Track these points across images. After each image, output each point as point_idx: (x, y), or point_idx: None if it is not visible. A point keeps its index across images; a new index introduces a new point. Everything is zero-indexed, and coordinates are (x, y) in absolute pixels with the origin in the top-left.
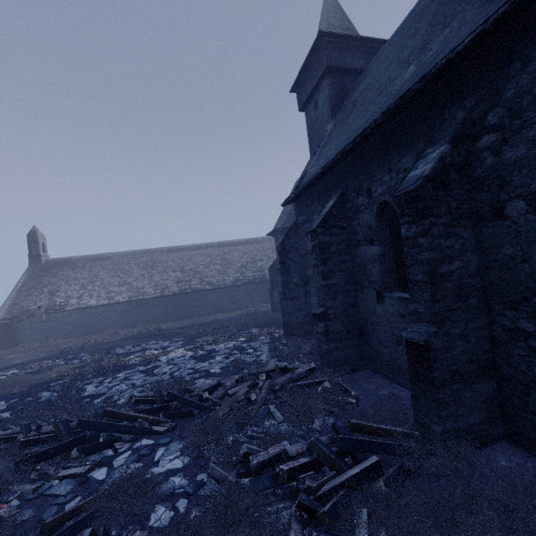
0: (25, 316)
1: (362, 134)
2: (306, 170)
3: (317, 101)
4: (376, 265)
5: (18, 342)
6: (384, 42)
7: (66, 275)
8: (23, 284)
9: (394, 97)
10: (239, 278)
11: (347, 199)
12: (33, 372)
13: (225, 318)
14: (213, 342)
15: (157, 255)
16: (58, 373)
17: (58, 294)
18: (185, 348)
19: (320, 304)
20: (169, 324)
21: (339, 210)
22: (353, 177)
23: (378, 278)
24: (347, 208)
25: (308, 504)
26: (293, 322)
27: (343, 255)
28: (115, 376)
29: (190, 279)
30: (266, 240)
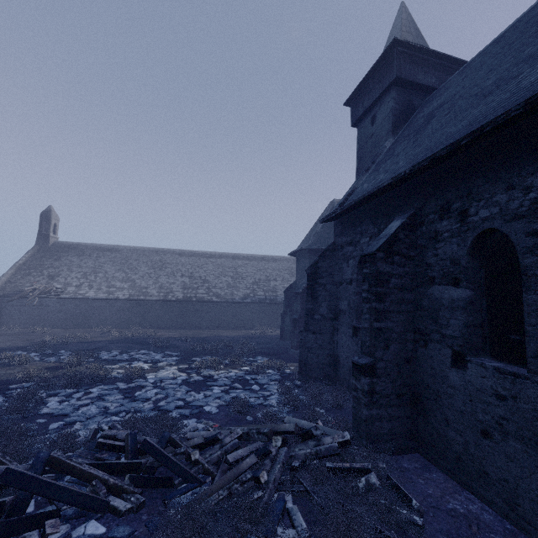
0: (17, 296)
1: (474, 133)
2: (356, 186)
3: (376, 116)
4: (459, 315)
5: (4, 322)
6: (462, 63)
7: (71, 260)
8: (25, 262)
9: (530, 89)
10: (249, 295)
11: (421, 222)
12: (1, 363)
13: (228, 337)
14: (213, 366)
15: (168, 255)
16: (23, 373)
17: (57, 279)
18: (178, 367)
19: (365, 351)
20: (166, 332)
21: (407, 234)
22: (437, 194)
23: (459, 333)
24: (418, 232)
25: None
26: (312, 361)
27: (405, 293)
28: (88, 390)
29: (197, 287)
30: (283, 260)
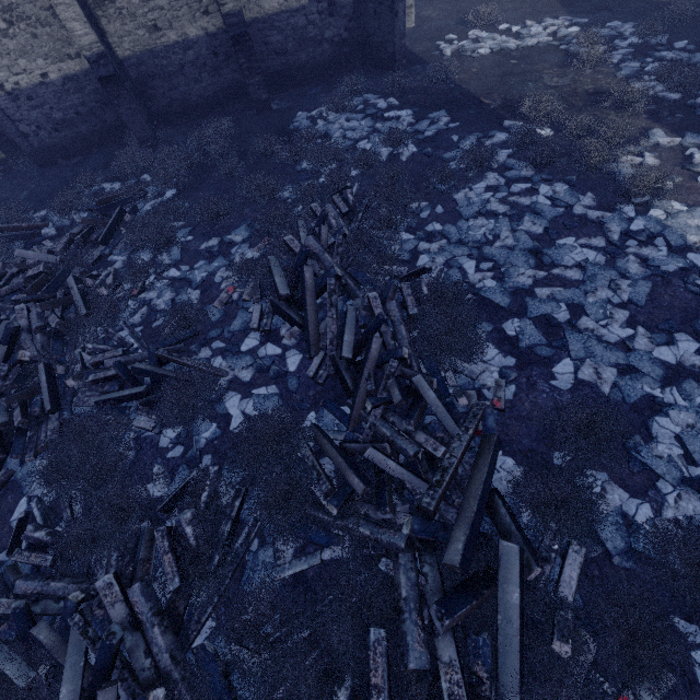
0: None
1: None
2: None
3: None
4: None
5: None
6: None
7: None
8: None
9: None
10: None
11: None
12: (572, 54)
13: None
14: None
15: None
16: (530, 104)
17: None
18: None
19: None
20: None
21: None
22: None
23: None
24: None
25: (63, 609)
26: None
27: None
28: (537, 185)
29: None
30: None
